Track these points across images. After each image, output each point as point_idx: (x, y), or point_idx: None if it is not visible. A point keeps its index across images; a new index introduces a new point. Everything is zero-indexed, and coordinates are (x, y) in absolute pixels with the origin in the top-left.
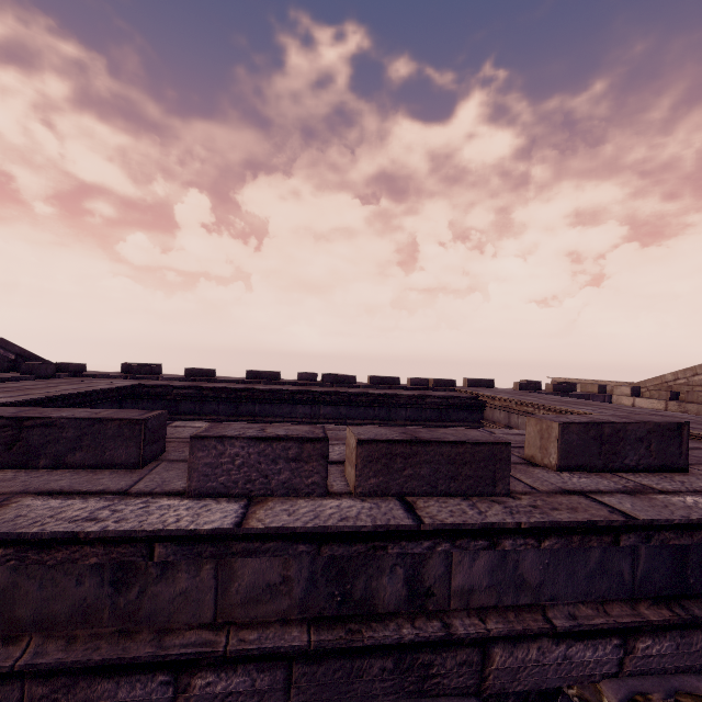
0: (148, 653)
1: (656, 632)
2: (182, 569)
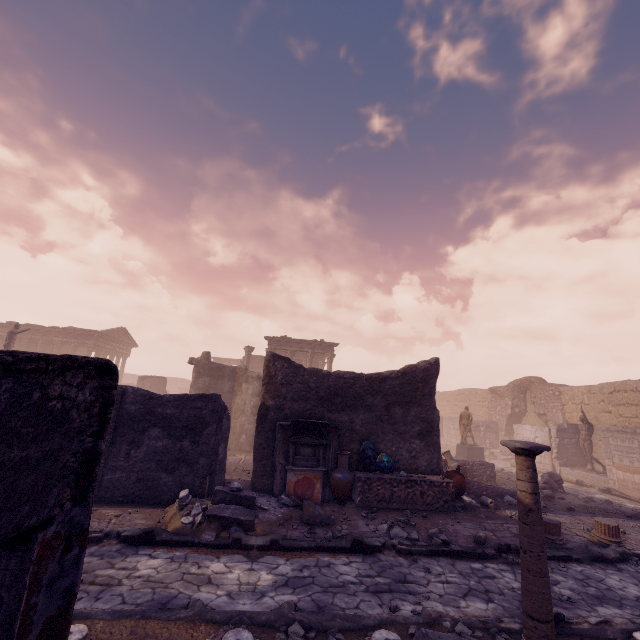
0: None
1: None
2: None
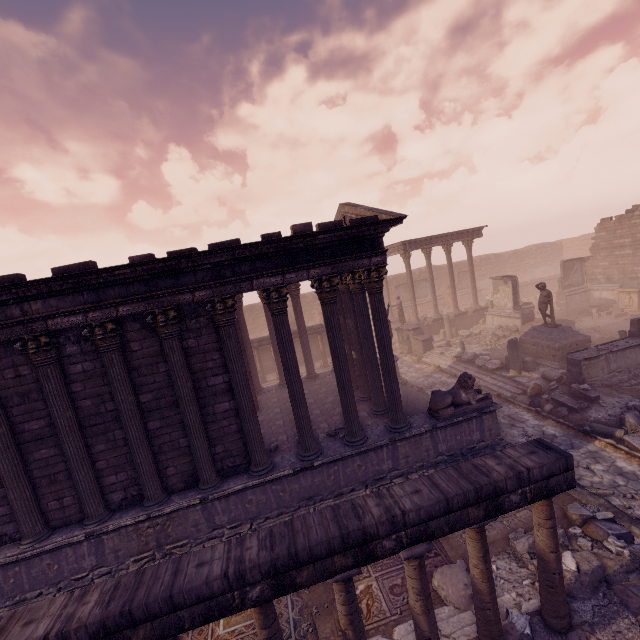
0: None
1: (94, 311)
2: None
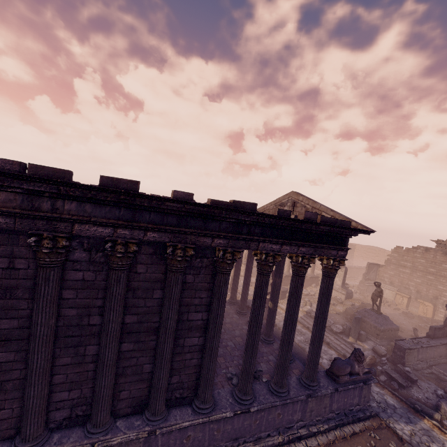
0: None
1: (124, 228)
2: None
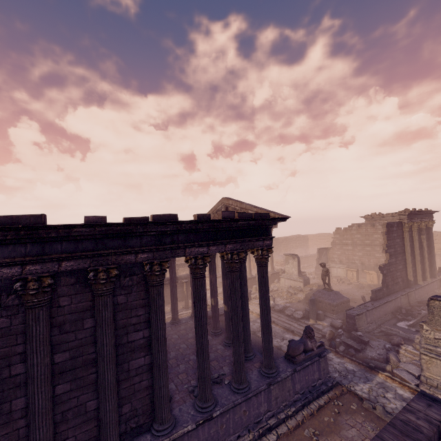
0: None
1: (34, 264)
2: None
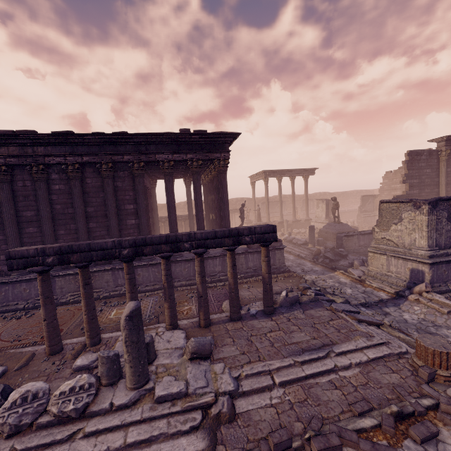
0: (1, 155)
1: (70, 157)
2: (3, 148)
